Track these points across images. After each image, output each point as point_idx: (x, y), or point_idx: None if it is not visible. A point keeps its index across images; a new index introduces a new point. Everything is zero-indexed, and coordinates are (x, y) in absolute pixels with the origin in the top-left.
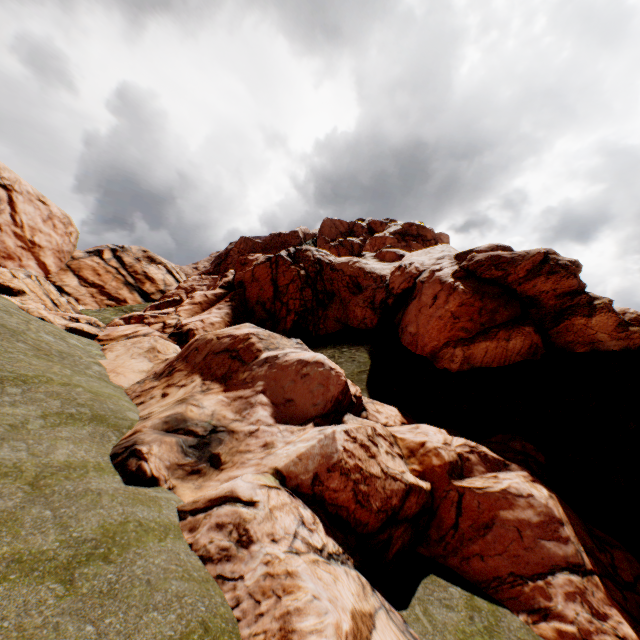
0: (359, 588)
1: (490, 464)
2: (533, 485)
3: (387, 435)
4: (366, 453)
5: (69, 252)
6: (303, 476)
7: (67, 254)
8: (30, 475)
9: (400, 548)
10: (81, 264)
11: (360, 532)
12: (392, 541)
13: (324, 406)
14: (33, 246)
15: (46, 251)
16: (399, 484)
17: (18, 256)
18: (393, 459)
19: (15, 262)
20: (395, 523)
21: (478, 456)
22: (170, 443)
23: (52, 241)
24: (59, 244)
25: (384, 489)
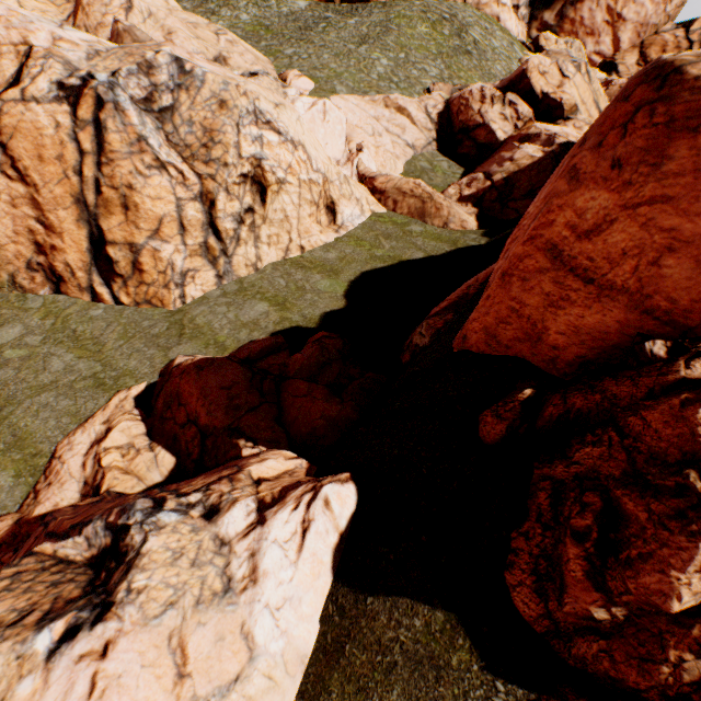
0: (424, 125)
1: (545, 144)
2: (537, 152)
3: (525, 117)
4: (480, 100)
5: (654, 26)
6: (453, 99)
7: (649, 28)
8: (411, 76)
9: (466, 155)
10: (655, 40)
11: (453, 132)
12: (462, 146)
13: (503, 85)
14: (616, 21)
15: (626, 26)
16: (480, 121)
17: (598, 33)
18: (502, 120)
19: (593, 39)
20: (466, 137)
21: (547, 138)
22: (449, 88)
23: (640, 13)
24: (646, 16)
25: (471, 117)
